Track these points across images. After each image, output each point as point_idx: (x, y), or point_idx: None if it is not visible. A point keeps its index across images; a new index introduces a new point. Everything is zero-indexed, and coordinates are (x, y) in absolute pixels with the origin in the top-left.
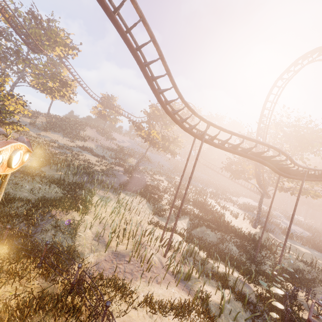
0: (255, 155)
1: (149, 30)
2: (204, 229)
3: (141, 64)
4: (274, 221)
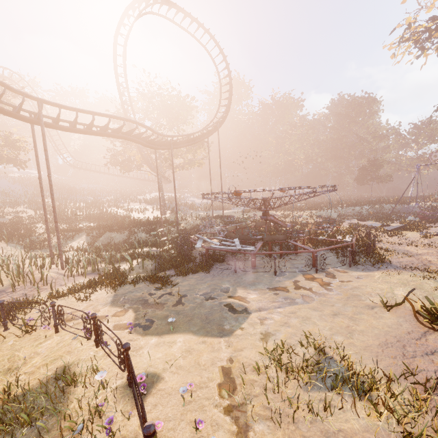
0: (116, 132)
1: None
2: (108, 235)
3: None
4: (182, 202)
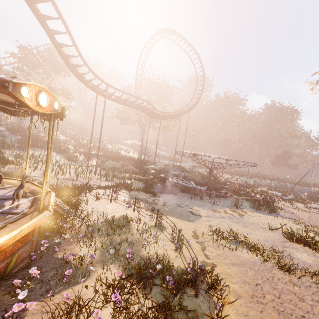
0: (137, 105)
1: (58, 9)
2: (110, 162)
3: (49, 32)
4: (151, 151)
